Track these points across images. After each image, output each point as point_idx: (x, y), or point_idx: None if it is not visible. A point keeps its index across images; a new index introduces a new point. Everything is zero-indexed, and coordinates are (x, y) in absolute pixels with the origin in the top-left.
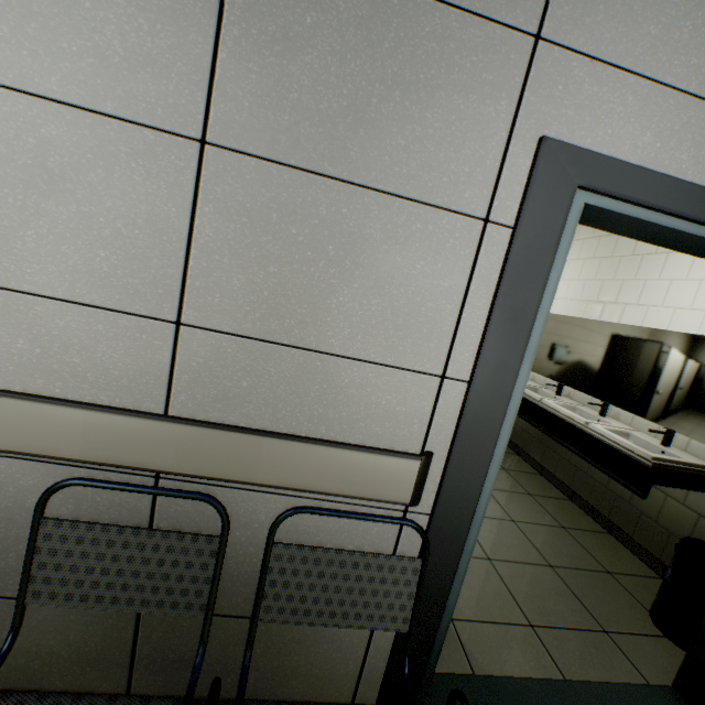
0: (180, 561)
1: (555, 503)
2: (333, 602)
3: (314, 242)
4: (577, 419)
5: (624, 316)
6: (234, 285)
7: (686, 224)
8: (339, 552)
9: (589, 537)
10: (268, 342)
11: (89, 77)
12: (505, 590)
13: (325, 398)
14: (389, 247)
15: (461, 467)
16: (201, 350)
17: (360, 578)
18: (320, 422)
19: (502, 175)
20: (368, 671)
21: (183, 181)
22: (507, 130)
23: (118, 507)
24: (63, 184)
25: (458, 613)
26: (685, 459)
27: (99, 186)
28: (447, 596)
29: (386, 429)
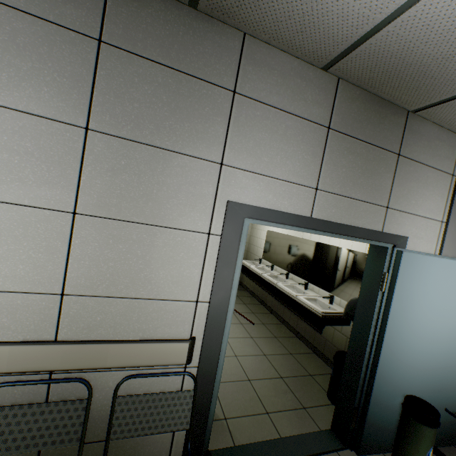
0: (65, 416)
1: (288, 340)
2: (150, 421)
3: (131, 250)
4: (292, 293)
5: (311, 236)
6: (92, 273)
7: (291, 227)
8: (152, 394)
9: (304, 356)
10: (110, 297)
11: (16, 190)
12: (256, 396)
13: (141, 319)
14: (167, 248)
15: (209, 342)
16: (75, 306)
17: (163, 406)
18: (139, 331)
19: (214, 215)
20: (173, 455)
21: (65, 230)
22: (213, 198)
23: (27, 393)
24: (0, 237)
25: (230, 414)
26: (337, 310)
27: (20, 236)
28: (210, 406)
29: (172, 329)
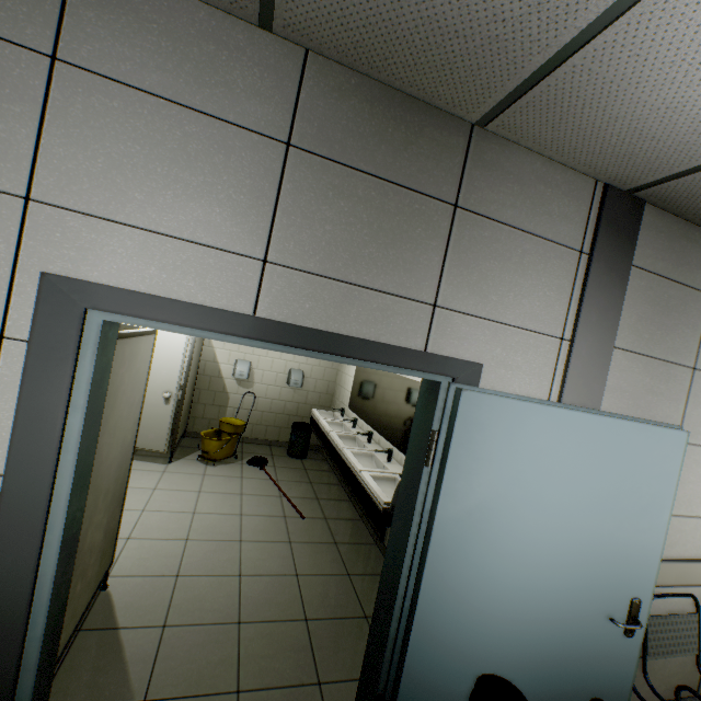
0: None
1: (357, 549)
2: None
3: None
4: (356, 467)
5: None
6: None
7: (208, 333)
8: None
9: (371, 581)
10: None
11: None
12: (234, 656)
13: None
14: None
15: (6, 557)
16: None
17: None
18: None
19: (13, 301)
20: None
21: None
22: (11, 266)
23: None
24: None
25: (159, 692)
26: None
27: None
28: (13, 690)
29: None
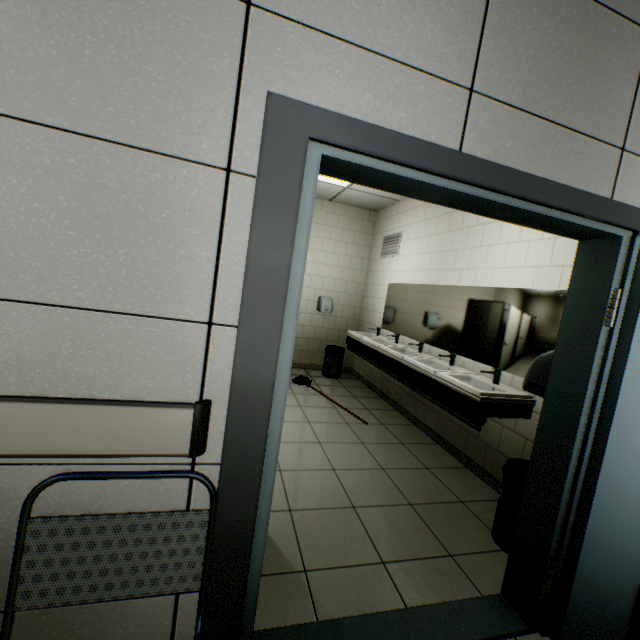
0: None
1: (424, 448)
2: (109, 572)
3: (41, 193)
4: (428, 369)
5: (460, 279)
6: None
7: (417, 173)
8: (113, 517)
9: (449, 473)
10: (1, 299)
11: None
12: (363, 534)
13: (81, 355)
14: (129, 196)
15: (242, 411)
16: None
17: (140, 541)
18: (78, 381)
19: (237, 128)
20: None
21: None
22: (234, 86)
23: None
24: None
25: (314, 563)
26: (508, 392)
27: None
28: (251, 545)
29: (157, 381)
